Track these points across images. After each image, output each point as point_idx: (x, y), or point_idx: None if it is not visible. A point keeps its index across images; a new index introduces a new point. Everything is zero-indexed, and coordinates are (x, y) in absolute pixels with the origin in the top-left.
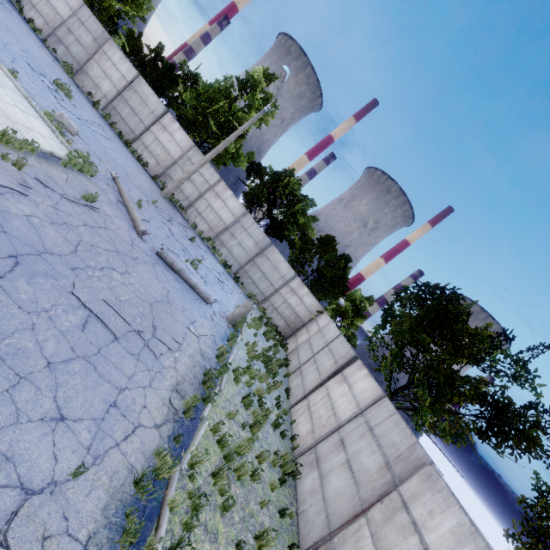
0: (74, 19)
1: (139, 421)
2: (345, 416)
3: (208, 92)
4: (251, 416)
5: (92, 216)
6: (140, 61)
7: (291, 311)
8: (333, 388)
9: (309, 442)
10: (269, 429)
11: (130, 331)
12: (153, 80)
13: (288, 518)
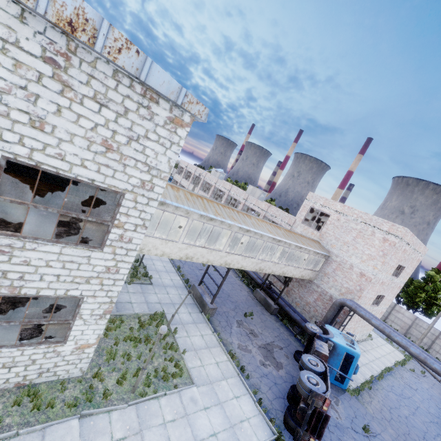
0: None
1: None
2: None
3: (412, 292)
4: None
5: (428, 380)
6: None
7: None
8: None
9: None
10: None
11: None
12: None
13: None
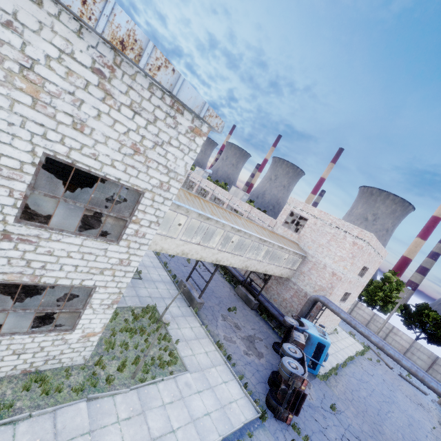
0: None
1: (436, 425)
2: None
3: (372, 291)
4: None
5: (382, 367)
6: None
7: None
8: None
9: None
10: None
11: (417, 404)
12: None
13: None
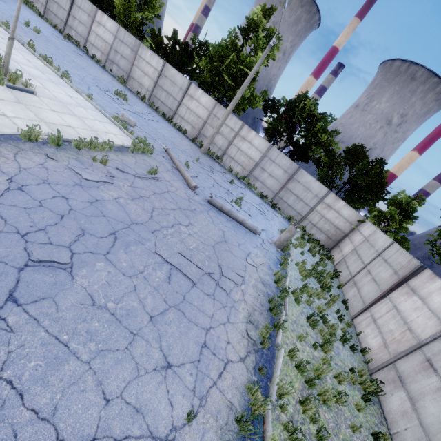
0: (116, 41)
1: (227, 357)
2: (425, 333)
3: (218, 52)
4: (318, 334)
5: (157, 185)
6: (164, 52)
7: (330, 225)
8: (400, 301)
9: (384, 357)
10: (338, 344)
11: (202, 275)
12: (175, 62)
13: (382, 440)
